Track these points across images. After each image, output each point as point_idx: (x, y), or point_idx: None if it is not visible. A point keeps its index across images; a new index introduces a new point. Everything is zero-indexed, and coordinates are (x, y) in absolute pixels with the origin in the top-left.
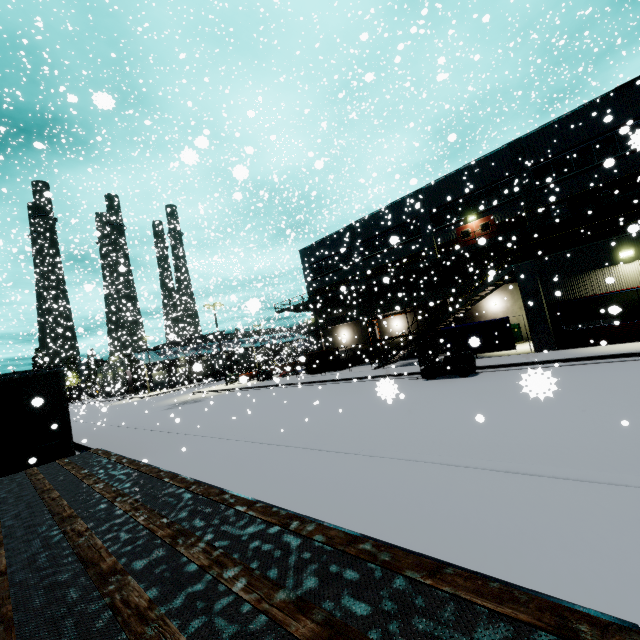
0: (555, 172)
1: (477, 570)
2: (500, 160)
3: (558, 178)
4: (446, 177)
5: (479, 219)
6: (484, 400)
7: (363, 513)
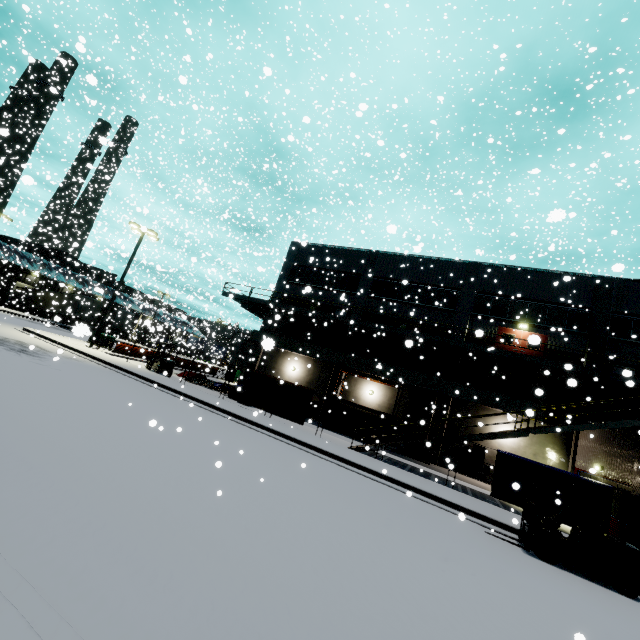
0: (634, 332)
1: None
2: (581, 286)
3: (635, 340)
4: (514, 268)
5: (531, 332)
6: None
7: None
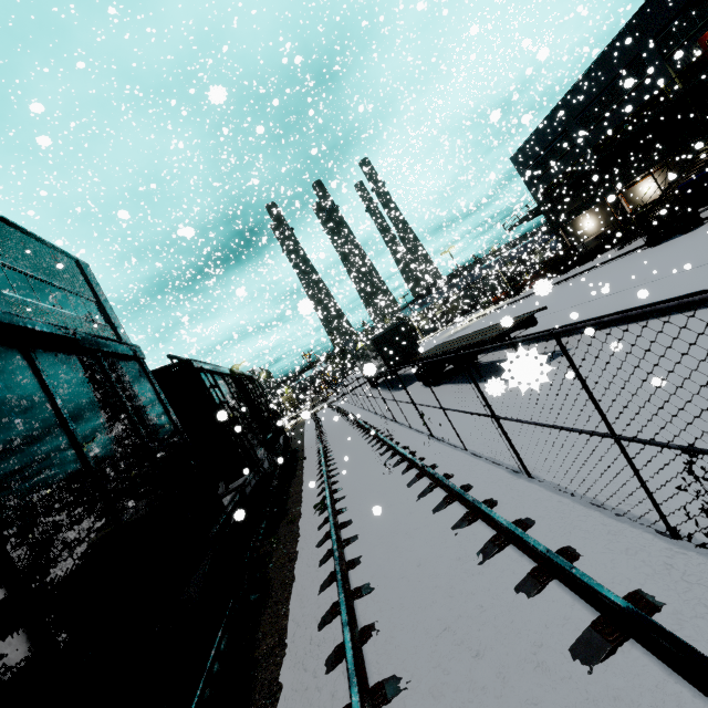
0: None
1: (567, 322)
2: None
3: None
4: None
5: None
6: (667, 255)
7: (544, 326)
